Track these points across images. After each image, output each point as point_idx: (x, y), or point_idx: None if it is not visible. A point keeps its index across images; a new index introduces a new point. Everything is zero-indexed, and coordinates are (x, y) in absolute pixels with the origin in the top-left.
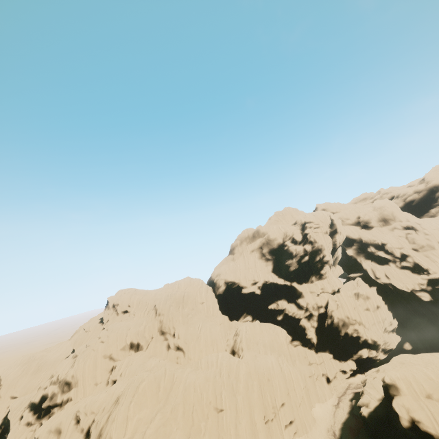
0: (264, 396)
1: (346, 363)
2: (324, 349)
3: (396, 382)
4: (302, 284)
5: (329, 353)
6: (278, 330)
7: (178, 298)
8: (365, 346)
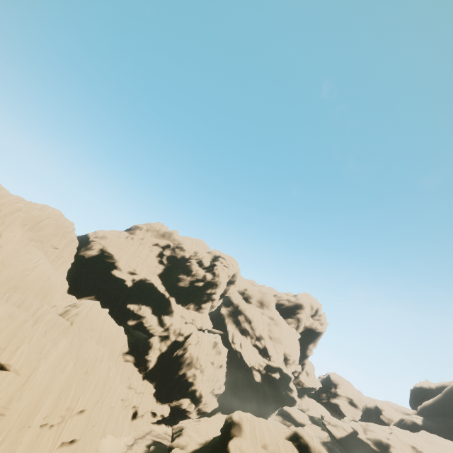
0: (66, 389)
1: (161, 406)
2: (153, 380)
3: (243, 422)
4: (178, 304)
5: (154, 387)
6: (122, 333)
7: (33, 215)
8: (191, 396)
